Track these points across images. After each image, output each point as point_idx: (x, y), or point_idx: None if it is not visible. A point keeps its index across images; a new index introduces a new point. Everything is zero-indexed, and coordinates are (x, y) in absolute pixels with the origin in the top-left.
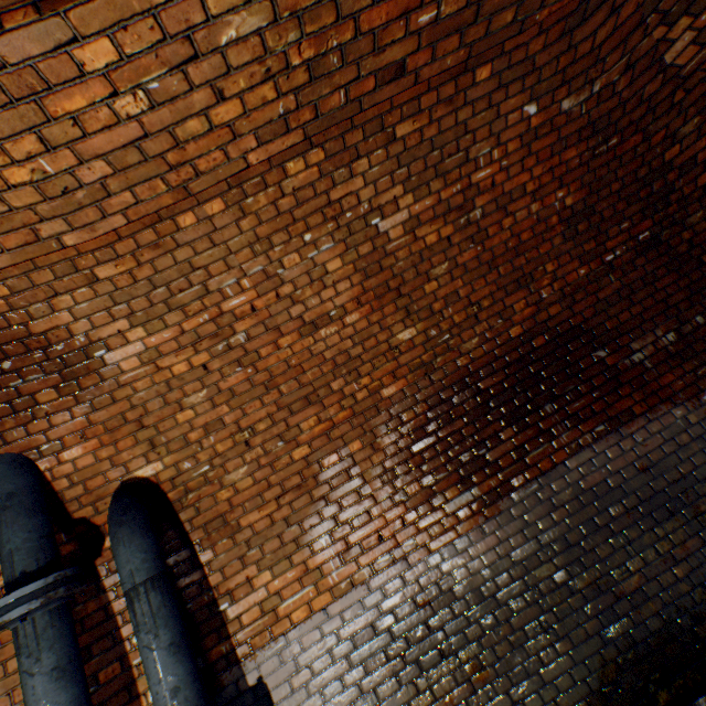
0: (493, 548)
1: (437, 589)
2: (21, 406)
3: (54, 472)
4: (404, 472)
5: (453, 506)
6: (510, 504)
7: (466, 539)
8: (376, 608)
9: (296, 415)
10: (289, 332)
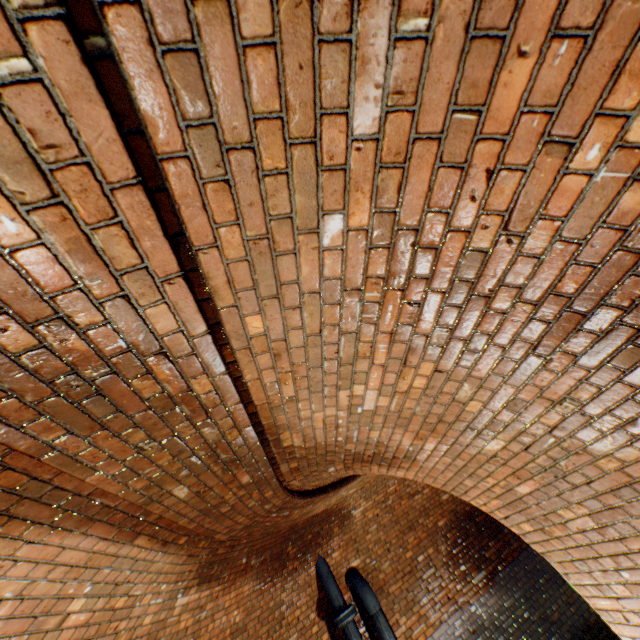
0: (496, 601)
1: (477, 623)
2: (329, 533)
3: (330, 562)
4: (452, 563)
5: (476, 580)
6: (499, 578)
7: (484, 597)
8: (453, 633)
9: (406, 535)
10: (405, 497)
